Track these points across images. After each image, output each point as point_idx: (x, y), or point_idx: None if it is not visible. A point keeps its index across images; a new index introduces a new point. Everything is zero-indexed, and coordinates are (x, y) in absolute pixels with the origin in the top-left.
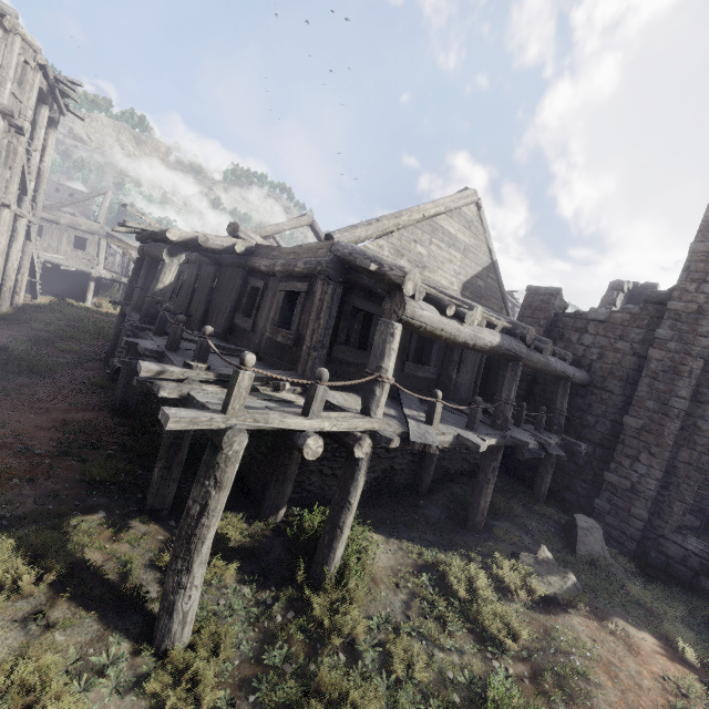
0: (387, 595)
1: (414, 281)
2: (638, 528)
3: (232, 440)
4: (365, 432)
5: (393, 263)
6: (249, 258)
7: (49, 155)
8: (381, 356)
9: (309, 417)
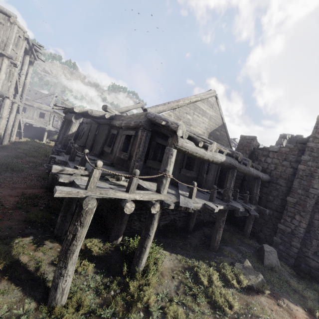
0: (167, 282)
1: (182, 129)
2: (295, 252)
3: (87, 202)
4: (157, 201)
5: (173, 121)
6: (111, 121)
7: (29, 77)
8: (166, 164)
9: (129, 192)
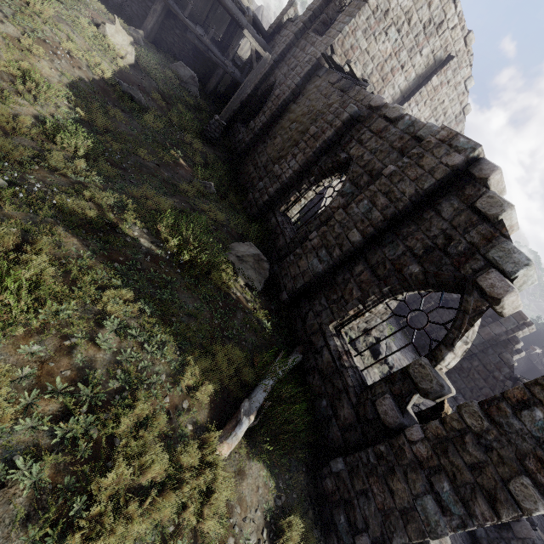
0: None
1: None
2: (231, 116)
3: None
4: None
5: None
6: None
7: None
8: None
9: None
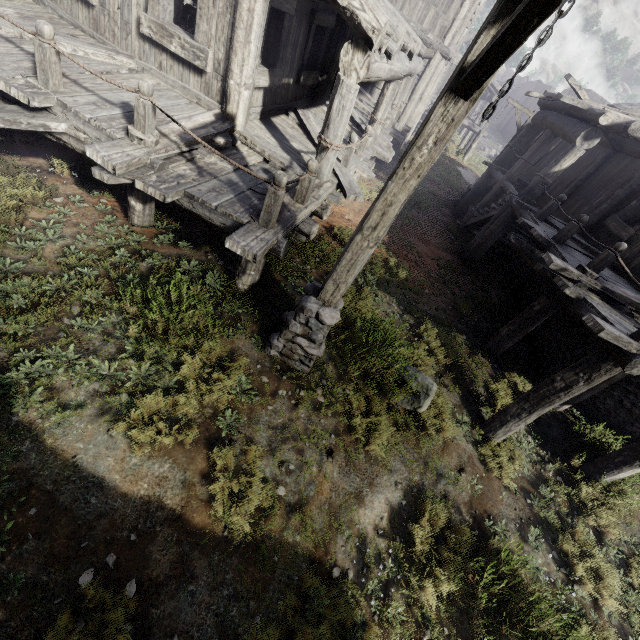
0: (638, 530)
1: None
2: None
3: (636, 365)
4: None
5: None
6: None
7: None
8: None
9: None
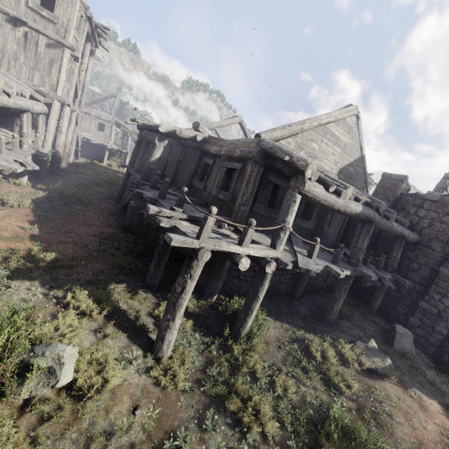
0: (273, 351)
1: (312, 169)
2: (438, 339)
3: (202, 255)
4: (272, 258)
5: (300, 156)
6: (204, 144)
7: (89, 73)
8: (286, 214)
9: (242, 246)
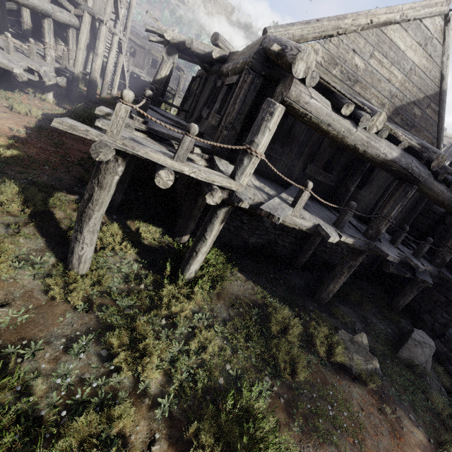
0: (221, 307)
1: (307, 63)
2: None
3: (98, 150)
4: (224, 189)
5: (296, 44)
6: (222, 65)
7: None
8: (256, 131)
9: (174, 159)
